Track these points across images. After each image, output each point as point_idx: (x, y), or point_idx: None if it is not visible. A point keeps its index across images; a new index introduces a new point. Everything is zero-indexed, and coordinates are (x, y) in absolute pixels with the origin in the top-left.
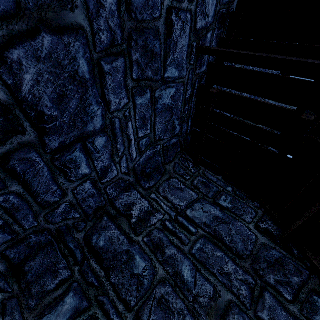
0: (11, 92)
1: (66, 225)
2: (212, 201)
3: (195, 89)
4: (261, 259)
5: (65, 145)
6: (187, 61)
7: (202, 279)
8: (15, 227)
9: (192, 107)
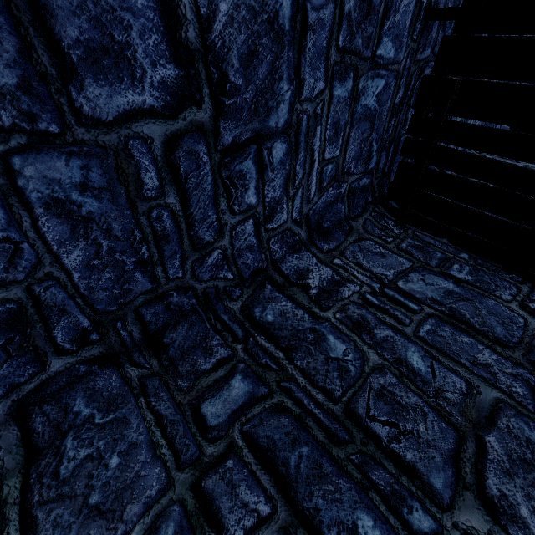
0: (201, 30)
1: (215, 288)
2: (437, 271)
3: (409, 89)
4: None
5: (239, 143)
6: (409, 32)
7: (443, 369)
8: (158, 270)
9: (399, 123)
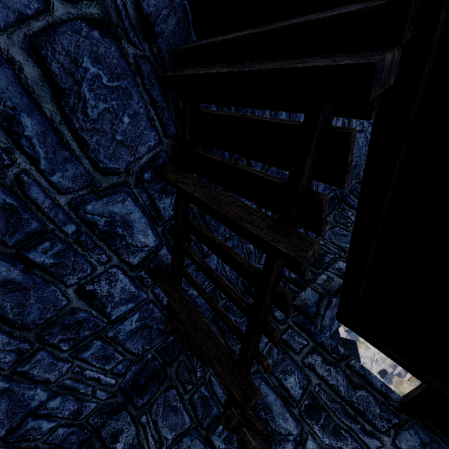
0: None
1: None
2: (204, 435)
3: None
4: None
5: (13, 427)
6: (141, 288)
7: None
8: None
9: None
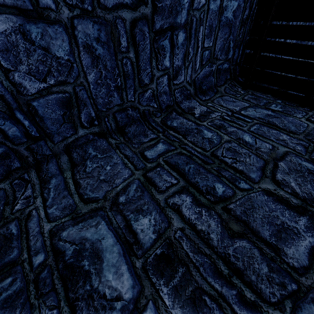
0: None
1: (148, 111)
2: (263, 107)
3: (251, 10)
4: (313, 135)
5: (162, 29)
6: None
7: (261, 141)
8: (124, 94)
9: (245, 31)
